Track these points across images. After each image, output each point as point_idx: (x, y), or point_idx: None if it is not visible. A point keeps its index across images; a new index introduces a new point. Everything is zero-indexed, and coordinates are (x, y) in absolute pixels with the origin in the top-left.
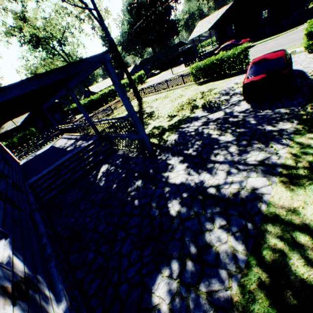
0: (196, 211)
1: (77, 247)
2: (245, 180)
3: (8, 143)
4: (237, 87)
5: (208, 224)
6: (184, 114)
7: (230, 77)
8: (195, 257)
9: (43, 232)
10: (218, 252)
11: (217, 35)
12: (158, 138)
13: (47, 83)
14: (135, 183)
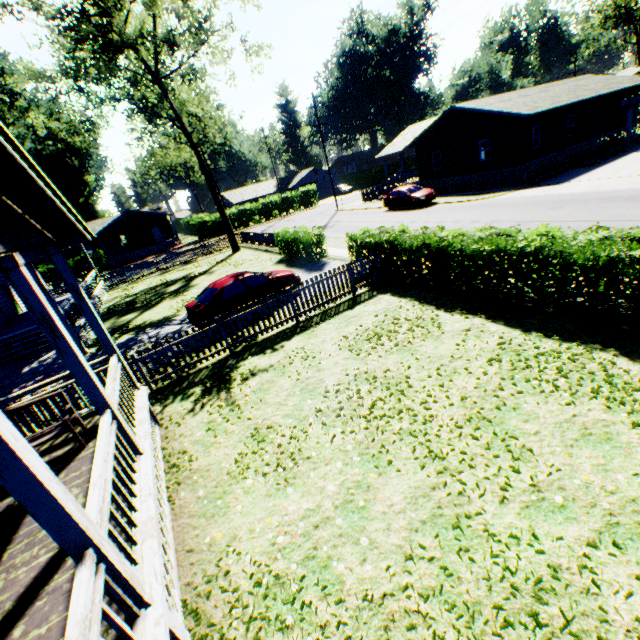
0: None
1: None
2: None
3: None
4: None
5: None
6: (180, 311)
7: (296, 267)
8: None
9: None
10: None
11: (417, 161)
12: (119, 336)
13: None
14: (32, 381)
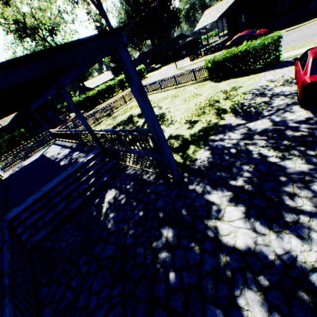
0: None
1: None
2: None
3: None
4: (275, 85)
5: None
6: (208, 120)
7: (256, 73)
8: None
9: None
10: None
11: (227, 25)
12: (181, 154)
13: (12, 83)
14: (163, 233)
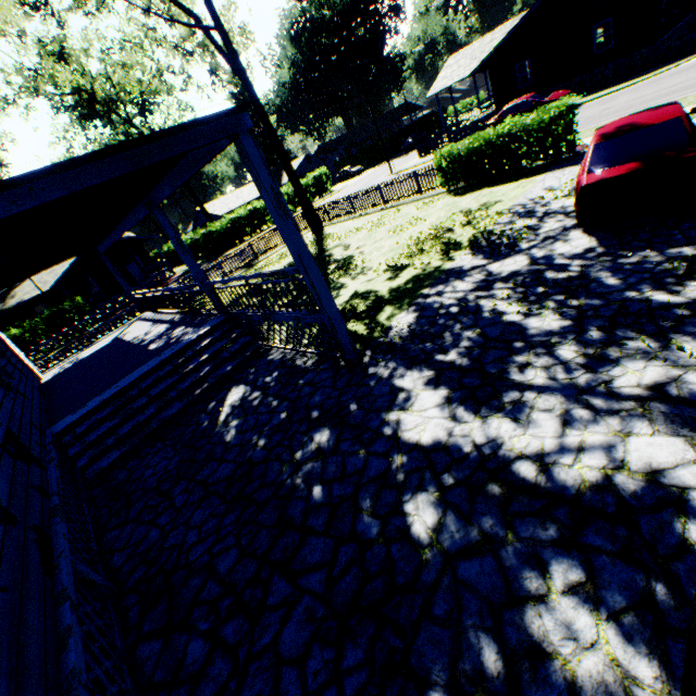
0: (487, 530)
1: (161, 618)
2: (619, 442)
3: (21, 330)
4: (553, 197)
5: (529, 576)
6: (426, 263)
7: (531, 175)
8: (503, 692)
9: (67, 585)
10: (575, 678)
11: (492, 85)
12: (367, 321)
13: (87, 185)
14: (314, 439)
